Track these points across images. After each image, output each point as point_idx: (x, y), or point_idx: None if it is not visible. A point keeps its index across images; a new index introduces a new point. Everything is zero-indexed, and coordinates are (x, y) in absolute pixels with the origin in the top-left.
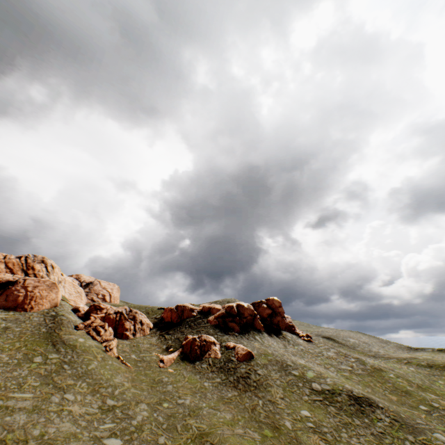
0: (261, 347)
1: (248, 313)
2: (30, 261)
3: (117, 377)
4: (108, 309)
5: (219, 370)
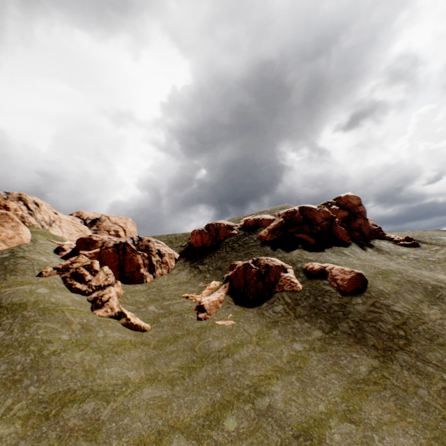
0: (363, 263)
1: (322, 218)
2: (0, 200)
3: (112, 361)
4: (104, 242)
5: (311, 314)
